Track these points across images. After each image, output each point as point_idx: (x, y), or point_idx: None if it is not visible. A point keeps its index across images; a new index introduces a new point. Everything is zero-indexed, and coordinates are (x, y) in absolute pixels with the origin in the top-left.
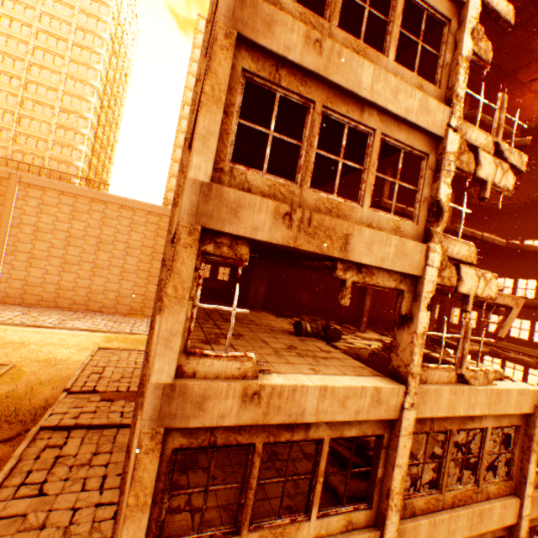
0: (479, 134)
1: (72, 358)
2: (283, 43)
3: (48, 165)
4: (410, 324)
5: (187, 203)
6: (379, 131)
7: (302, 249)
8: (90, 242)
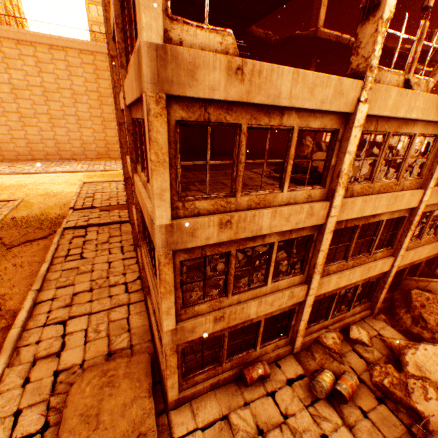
0: None
1: (66, 191)
2: None
3: None
4: (376, 12)
5: None
6: None
7: None
8: (36, 93)
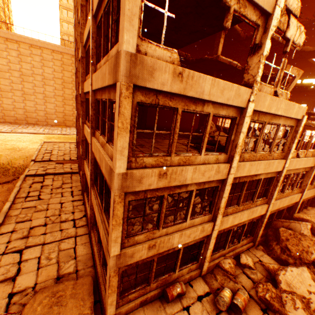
0: None
1: (29, 147)
2: None
3: None
4: (259, 51)
5: None
6: None
7: None
8: (15, 75)
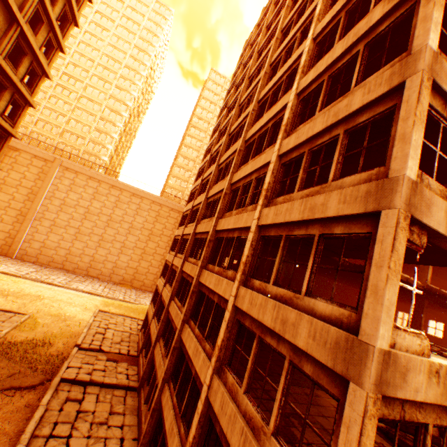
0: None
1: (78, 316)
2: None
3: (81, 155)
4: None
5: (404, 195)
6: None
7: None
8: (102, 219)
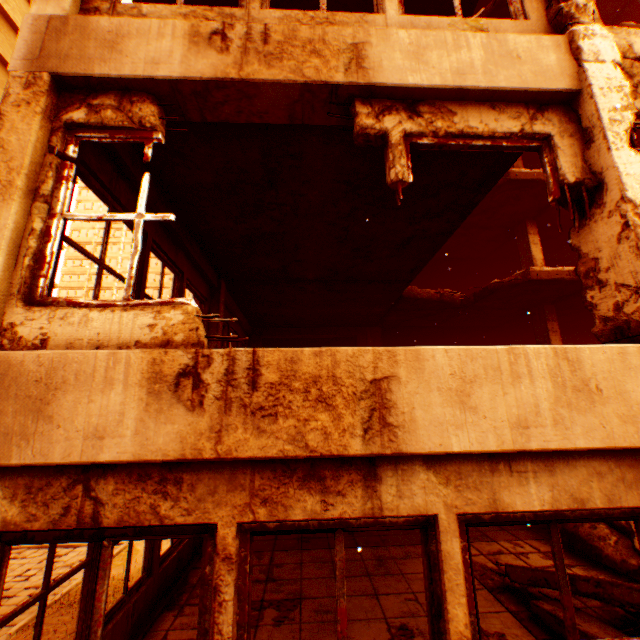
0: None
1: None
2: None
3: None
4: (602, 195)
5: (25, 47)
6: None
7: (258, 80)
8: None
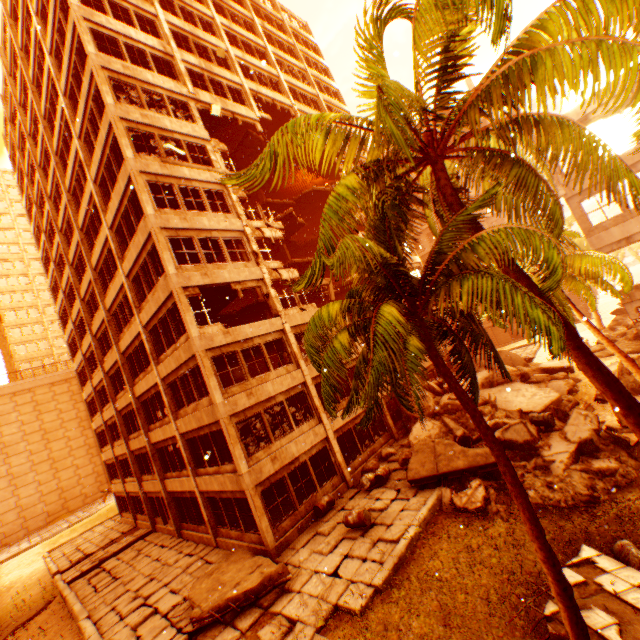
0: (258, 223)
1: (26, 573)
2: (175, 224)
3: None
4: (270, 296)
5: (175, 281)
6: (221, 237)
7: (217, 283)
8: None
